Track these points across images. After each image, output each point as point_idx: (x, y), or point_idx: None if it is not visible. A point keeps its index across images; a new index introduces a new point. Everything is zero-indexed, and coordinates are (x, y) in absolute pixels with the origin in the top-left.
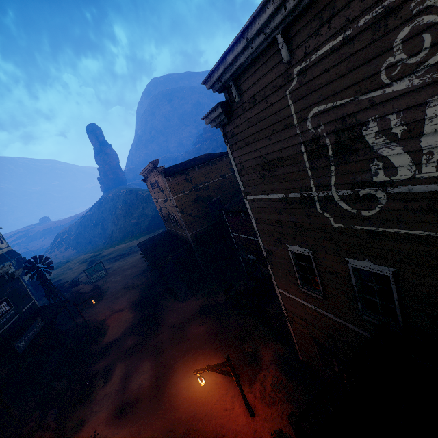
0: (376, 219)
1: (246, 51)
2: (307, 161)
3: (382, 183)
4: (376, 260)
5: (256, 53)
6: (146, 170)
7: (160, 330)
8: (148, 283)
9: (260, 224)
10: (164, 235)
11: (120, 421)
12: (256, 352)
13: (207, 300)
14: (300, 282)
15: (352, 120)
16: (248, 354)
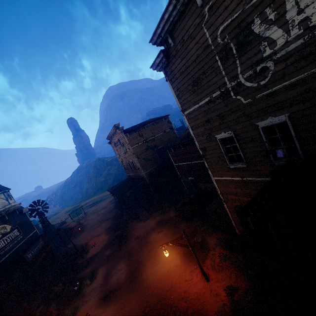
0: (270, 83)
1: (175, 9)
2: (221, 65)
3: (269, 55)
4: (275, 114)
5: (181, 8)
6: (111, 133)
7: (129, 241)
8: (117, 215)
9: (195, 129)
10: (126, 180)
11: (105, 304)
12: (204, 241)
13: (162, 217)
14: (228, 162)
15: (244, 23)
16: (197, 243)
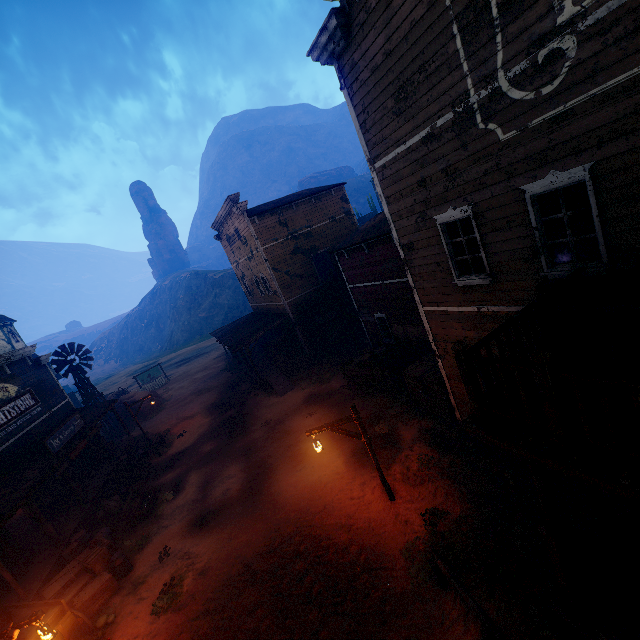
0: (562, 90)
1: None
2: (462, 47)
3: (569, 21)
4: (564, 164)
5: None
6: (221, 215)
7: (250, 429)
8: (229, 383)
9: (394, 203)
10: (249, 316)
11: (200, 532)
12: (393, 432)
13: (316, 388)
14: (455, 274)
15: None
16: (380, 437)
